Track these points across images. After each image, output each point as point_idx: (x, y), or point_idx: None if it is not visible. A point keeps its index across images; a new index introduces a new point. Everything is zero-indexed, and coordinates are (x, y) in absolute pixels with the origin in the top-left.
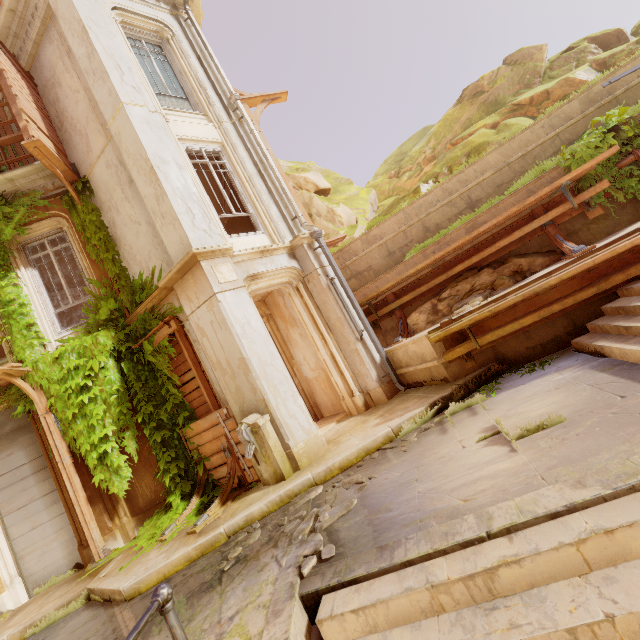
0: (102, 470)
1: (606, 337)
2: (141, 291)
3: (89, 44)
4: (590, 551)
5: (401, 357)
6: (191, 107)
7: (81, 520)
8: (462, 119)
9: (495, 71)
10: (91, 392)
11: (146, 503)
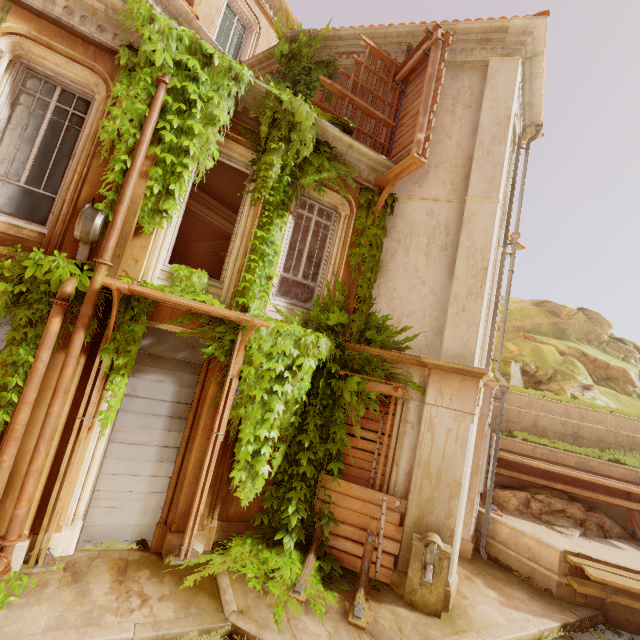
0: (244, 467)
1: None
2: (376, 330)
3: (503, 132)
4: None
5: (503, 533)
6: None
7: (195, 506)
8: (535, 320)
9: (575, 311)
10: (285, 387)
11: (235, 513)
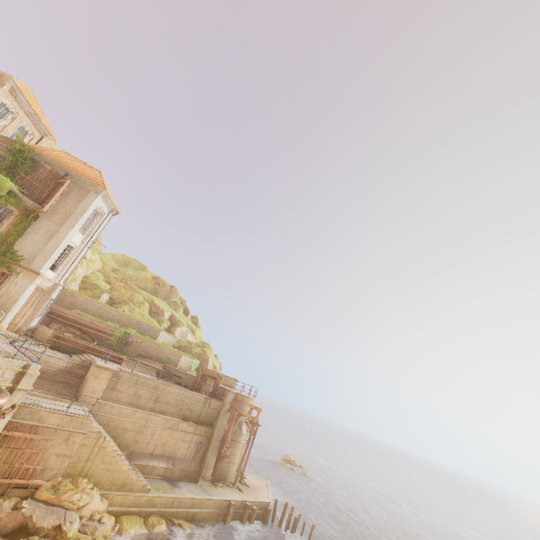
0: None
1: (75, 355)
2: (11, 253)
3: (83, 213)
4: (48, 357)
5: (41, 330)
6: (84, 232)
7: None
8: (148, 284)
9: (168, 285)
10: None
11: None
